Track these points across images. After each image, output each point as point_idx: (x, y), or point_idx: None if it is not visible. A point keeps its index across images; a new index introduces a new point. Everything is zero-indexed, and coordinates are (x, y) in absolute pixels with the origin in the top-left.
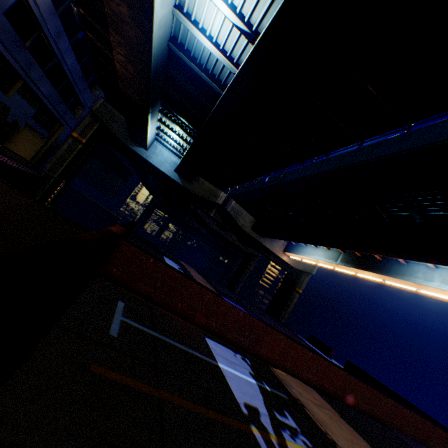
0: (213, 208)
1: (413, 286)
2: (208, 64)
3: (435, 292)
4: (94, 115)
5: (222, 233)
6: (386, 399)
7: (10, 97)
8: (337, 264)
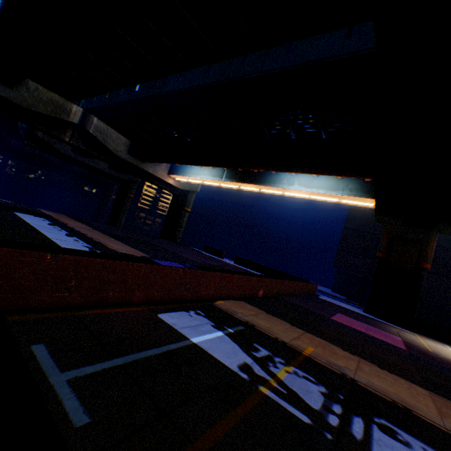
0: (68, 130)
1: (280, 191)
2: None
3: (294, 193)
4: None
5: (86, 161)
6: (278, 281)
7: None
8: (223, 181)
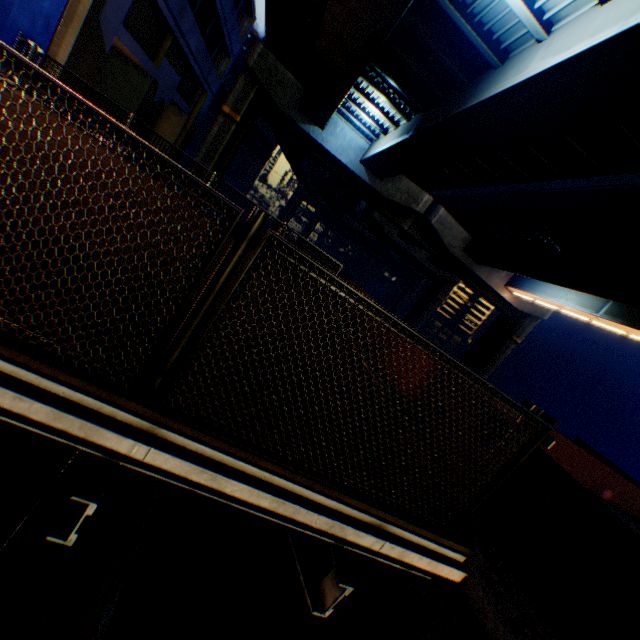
0: (409, 219)
1: None
2: (485, 15)
3: None
4: (249, 74)
5: (406, 248)
6: None
7: (158, 67)
8: (598, 317)
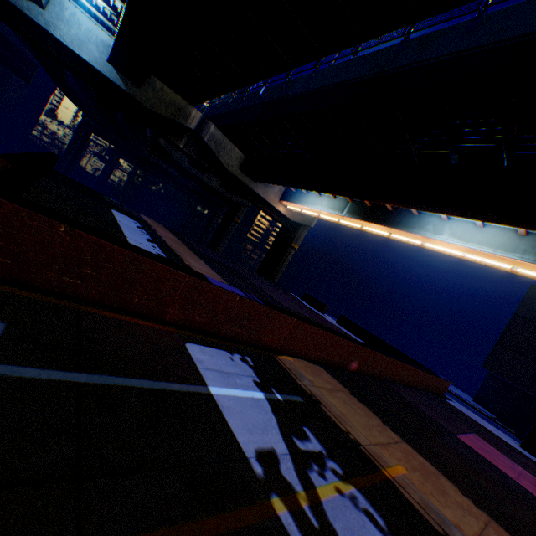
0: (183, 137)
1: (420, 240)
2: None
3: (441, 246)
4: None
5: (199, 175)
6: (385, 358)
7: None
8: (343, 216)
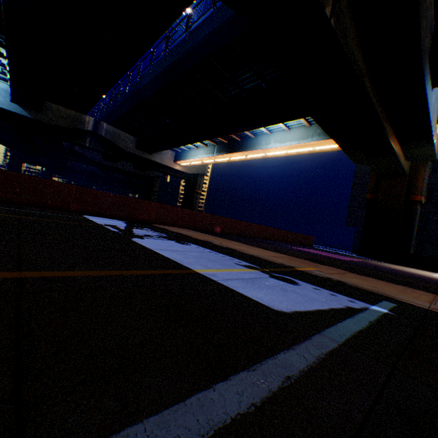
0: (87, 138)
1: (262, 153)
2: None
3: (274, 151)
4: None
5: (114, 165)
6: (242, 223)
7: None
8: (215, 156)
